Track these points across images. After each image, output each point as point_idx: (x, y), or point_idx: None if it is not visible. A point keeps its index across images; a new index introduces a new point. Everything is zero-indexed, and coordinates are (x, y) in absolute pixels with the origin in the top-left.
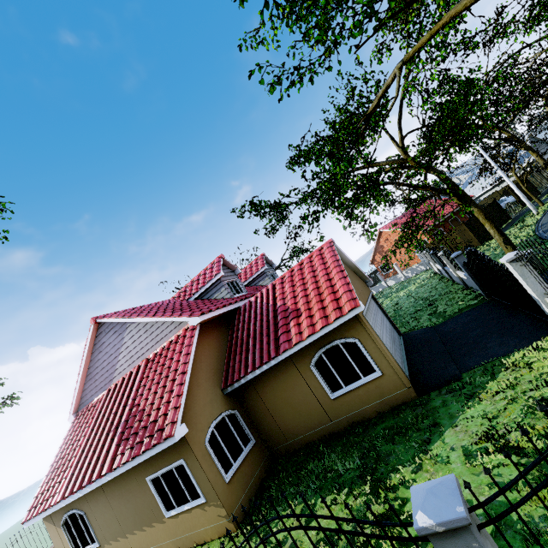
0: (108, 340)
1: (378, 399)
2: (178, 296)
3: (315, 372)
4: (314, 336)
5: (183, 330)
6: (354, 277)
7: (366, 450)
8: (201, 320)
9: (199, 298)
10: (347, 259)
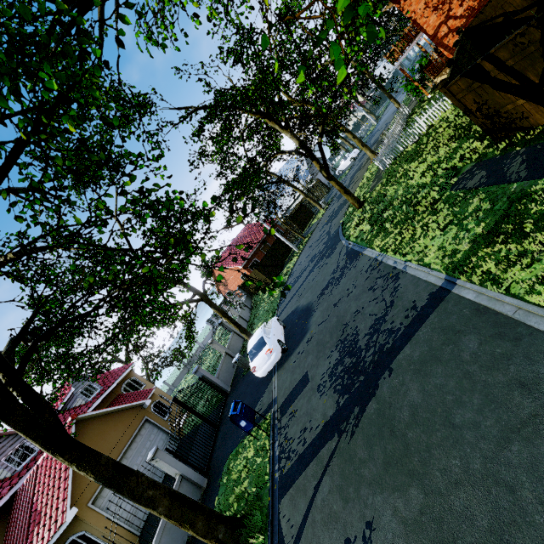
0: None
1: None
2: None
3: None
4: None
5: None
6: (113, 428)
7: None
8: None
9: None
10: (104, 412)
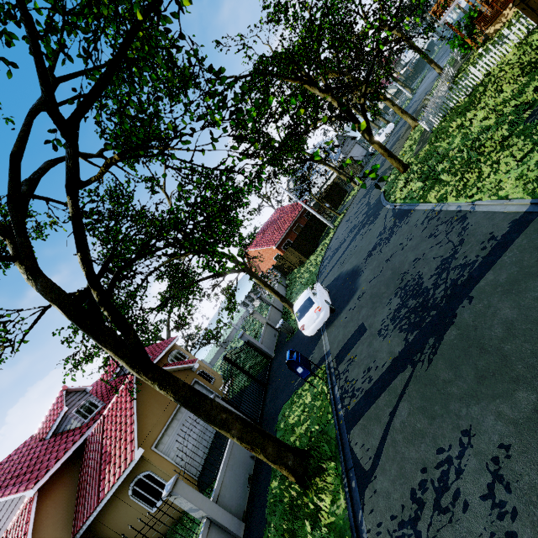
0: None
1: None
2: (39, 433)
3: (135, 500)
4: (116, 484)
5: (26, 501)
6: None
7: None
8: (36, 491)
9: (55, 433)
10: None
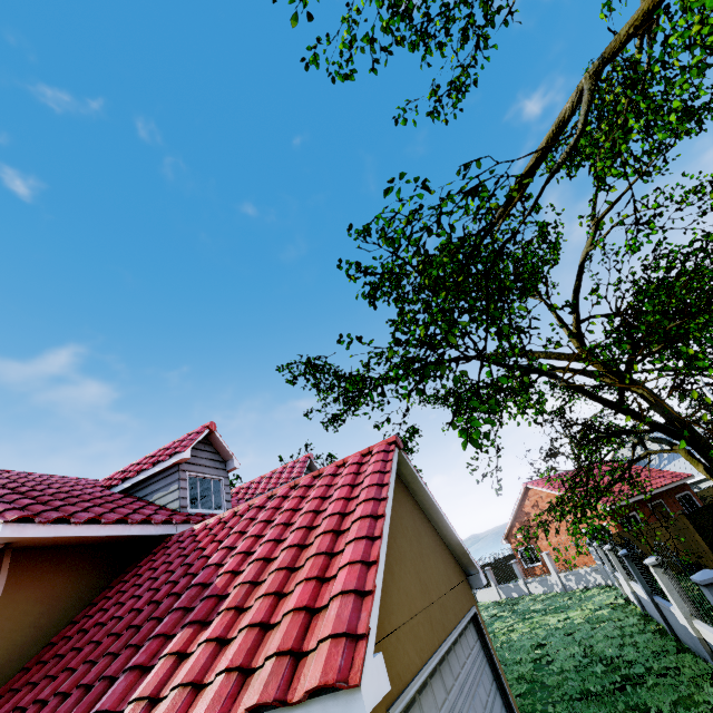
0: None
1: None
2: (110, 478)
3: None
4: None
5: None
6: (432, 551)
7: None
8: (2, 536)
9: (130, 491)
10: (427, 500)
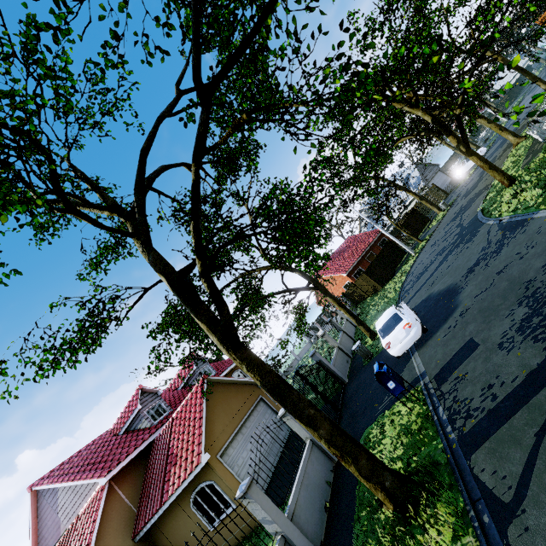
0: (46, 502)
1: (240, 526)
2: (113, 428)
3: (195, 511)
4: (180, 488)
5: (97, 489)
6: (234, 396)
7: None
8: (107, 480)
9: (127, 430)
10: (228, 380)
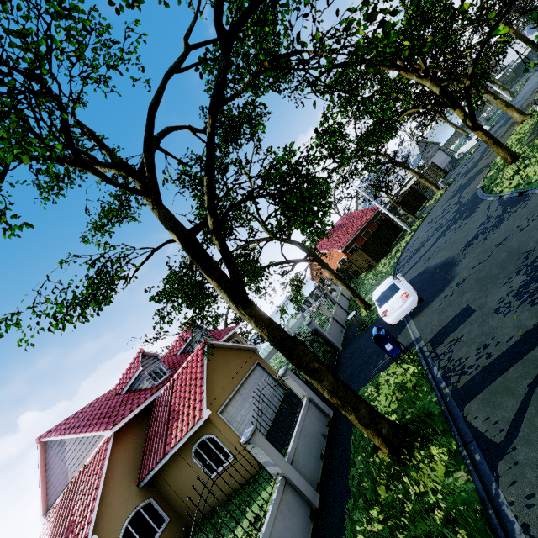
0: (54, 452)
1: (238, 475)
2: (115, 388)
3: (196, 461)
4: (183, 440)
5: (103, 441)
6: (233, 360)
7: (220, 525)
8: (113, 432)
9: (129, 390)
10: (227, 345)
